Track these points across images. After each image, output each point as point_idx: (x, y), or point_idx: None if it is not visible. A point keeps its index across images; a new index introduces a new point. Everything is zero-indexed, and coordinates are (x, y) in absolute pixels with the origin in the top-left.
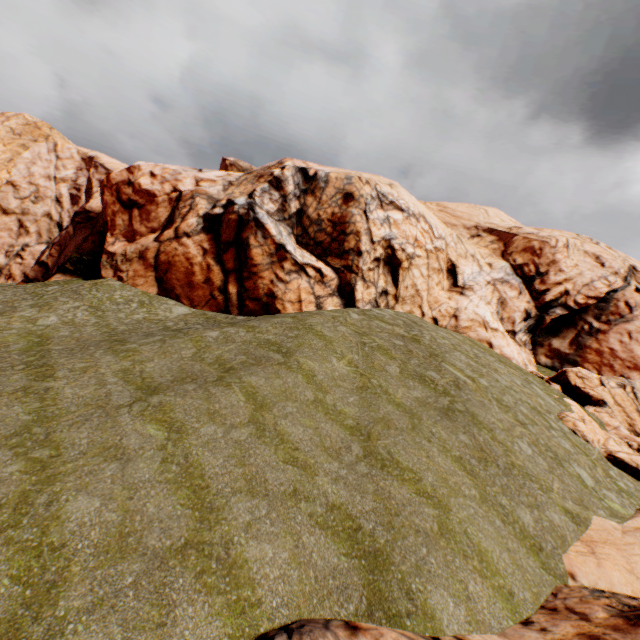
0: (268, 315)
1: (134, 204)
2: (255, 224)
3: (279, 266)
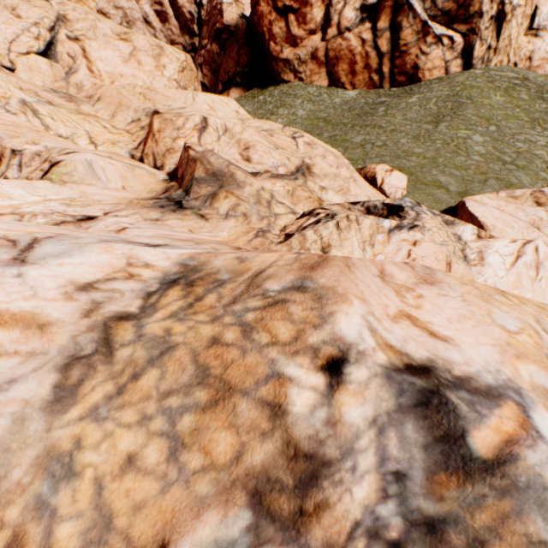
0: (413, 84)
1: (288, 10)
2: (407, 7)
3: (423, 42)
